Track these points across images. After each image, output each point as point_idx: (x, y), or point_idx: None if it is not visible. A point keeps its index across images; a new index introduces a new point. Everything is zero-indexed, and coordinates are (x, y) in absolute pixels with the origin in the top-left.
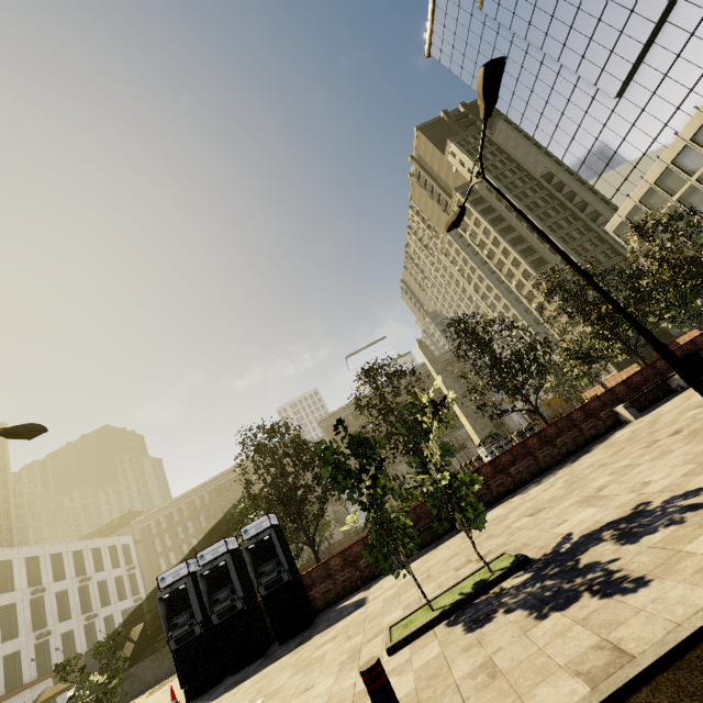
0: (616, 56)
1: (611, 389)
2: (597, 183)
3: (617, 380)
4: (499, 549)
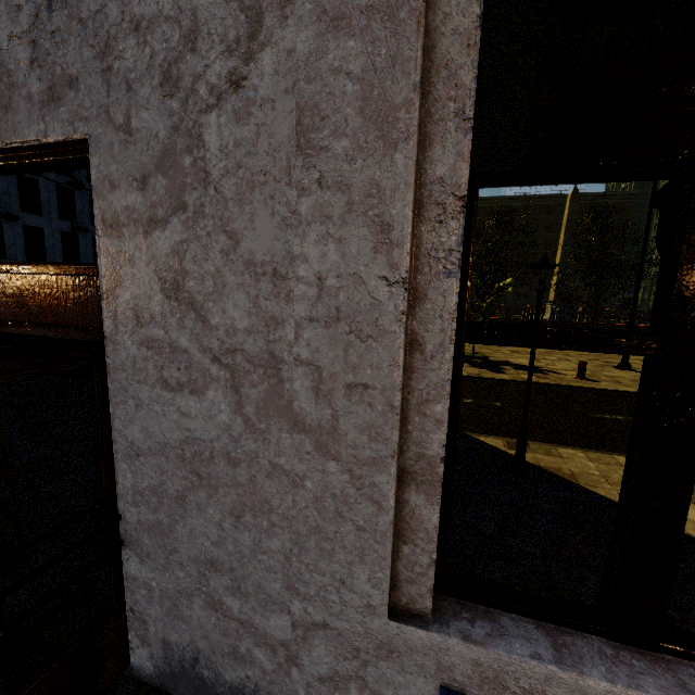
0: None
1: (642, 327)
2: None
3: None
4: (485, 353)
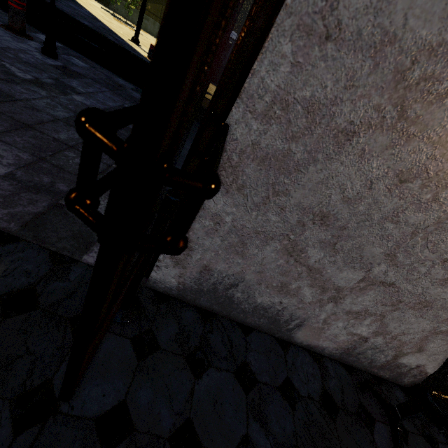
0: None
1: None
2: None
3: None
4: None
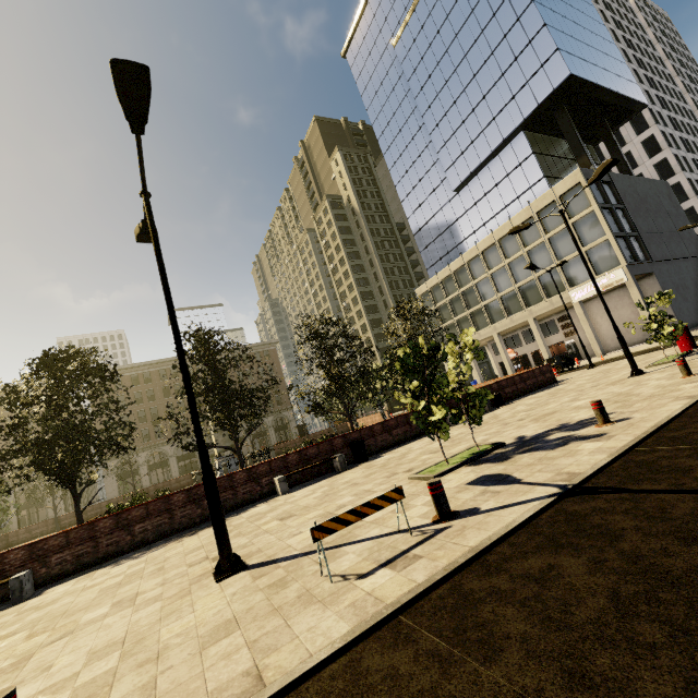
0: (464, 159)
1: (285, 456)
2: (423, 252)
3: (373, 419)
4: None
